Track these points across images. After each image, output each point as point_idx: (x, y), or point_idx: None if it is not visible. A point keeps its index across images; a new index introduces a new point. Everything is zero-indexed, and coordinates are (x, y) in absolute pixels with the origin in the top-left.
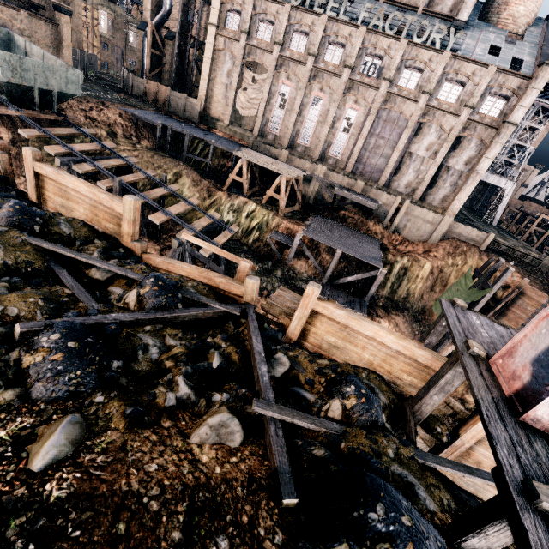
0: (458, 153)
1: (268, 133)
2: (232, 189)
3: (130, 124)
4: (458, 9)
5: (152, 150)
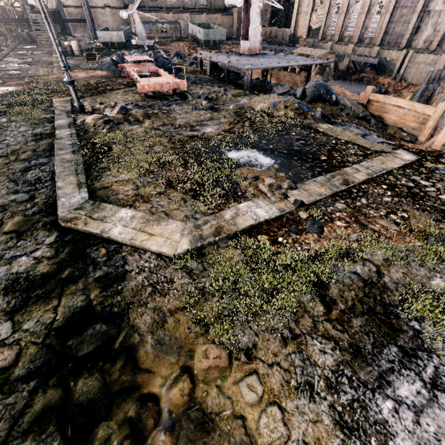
0: None
1: (327, 35)
2: None
3: None
4: None
5: None
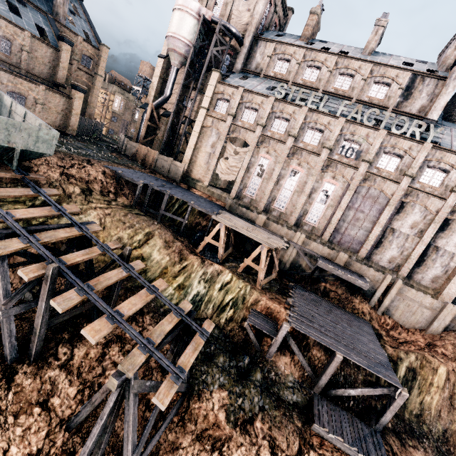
0: (447, 235)
1: (244, 196)
2: (206, 251)
3: (112, 181)
4: (426, 111)
5: (127, 207)
